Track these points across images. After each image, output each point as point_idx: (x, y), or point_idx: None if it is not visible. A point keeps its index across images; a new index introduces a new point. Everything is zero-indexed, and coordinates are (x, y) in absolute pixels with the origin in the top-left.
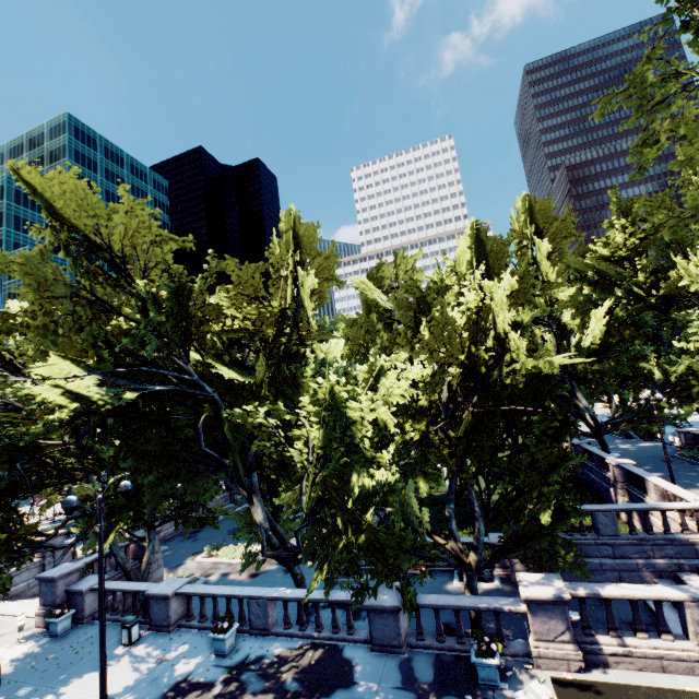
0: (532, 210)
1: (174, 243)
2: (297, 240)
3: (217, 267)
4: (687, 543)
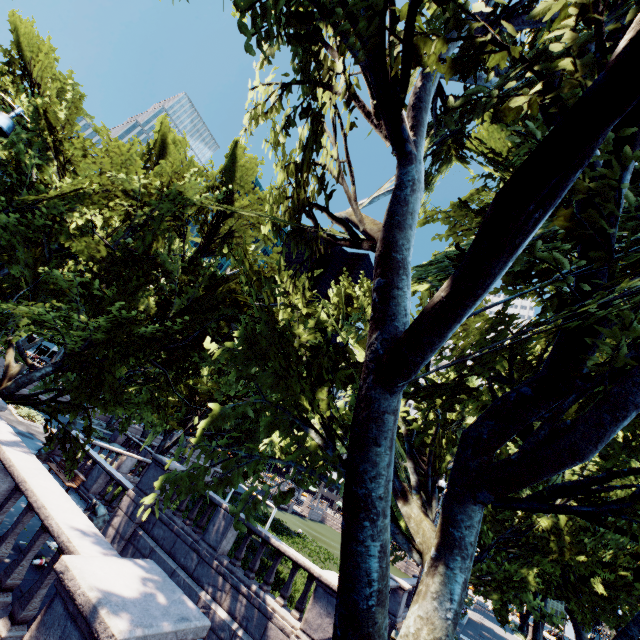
0: None
1: (58, 84)
2: (164, 146)
3: (93, 128)
4: (265, 610)
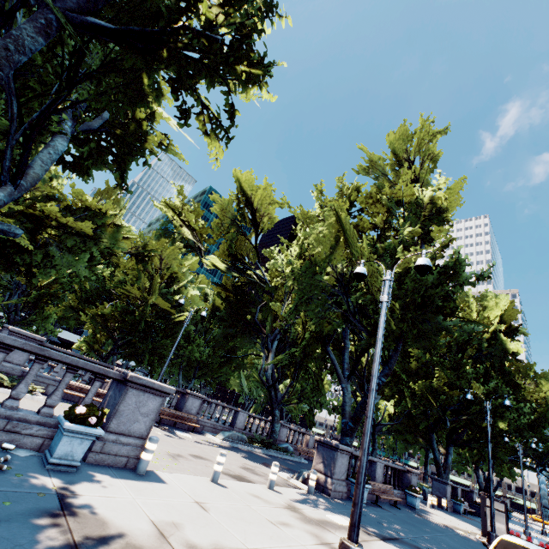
0: (240, 181)
1: None
2: None
3: None
4: None
